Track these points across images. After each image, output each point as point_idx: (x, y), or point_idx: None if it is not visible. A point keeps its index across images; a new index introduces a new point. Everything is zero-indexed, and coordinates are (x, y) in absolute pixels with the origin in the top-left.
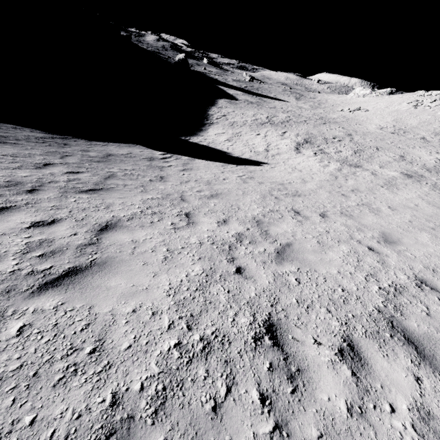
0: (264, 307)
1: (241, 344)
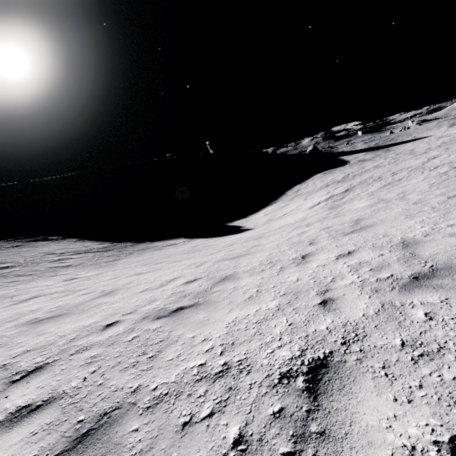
0: (27, 292)
1: (4, 297)
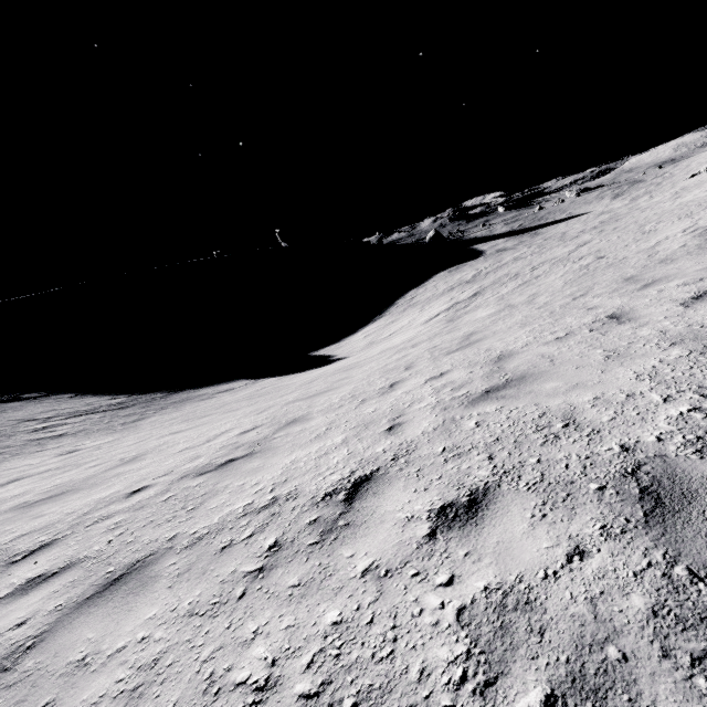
0: None
1: None
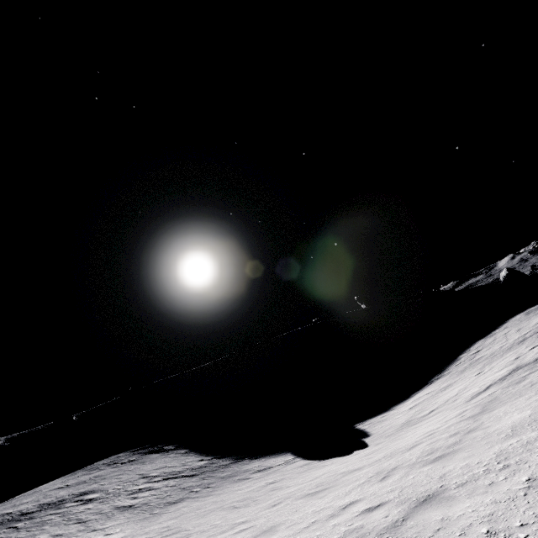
0: None
1: None
